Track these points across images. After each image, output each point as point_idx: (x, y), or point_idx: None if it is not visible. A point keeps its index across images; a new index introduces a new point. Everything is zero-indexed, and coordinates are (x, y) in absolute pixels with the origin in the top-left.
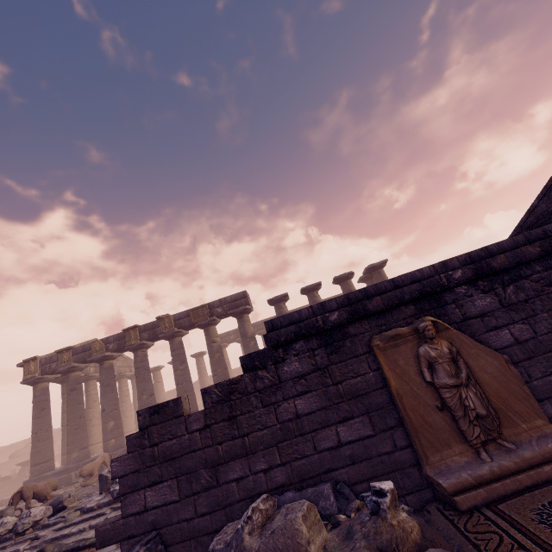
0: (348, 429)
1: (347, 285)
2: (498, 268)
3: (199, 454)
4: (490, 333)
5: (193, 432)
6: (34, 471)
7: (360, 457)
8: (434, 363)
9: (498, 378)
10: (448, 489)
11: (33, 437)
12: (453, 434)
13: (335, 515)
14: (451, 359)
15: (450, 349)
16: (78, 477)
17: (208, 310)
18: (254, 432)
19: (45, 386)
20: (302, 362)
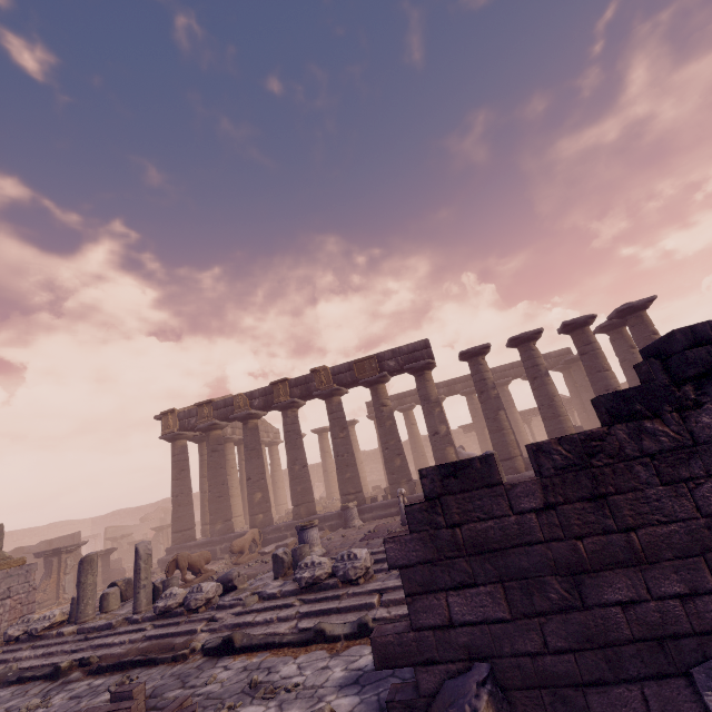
0: None
1: (583, 334)
2: None
3: (540, 551)
4: None
5: (524, 513)
6: (176, 538)
7: None
8: None
9: None
10: None
11: (173, 500)
12: None
13: None
14: None
15: None
16: (224, 552)
17: (377, 362)
18: (650, 526)
19: (184, 444)
20: None
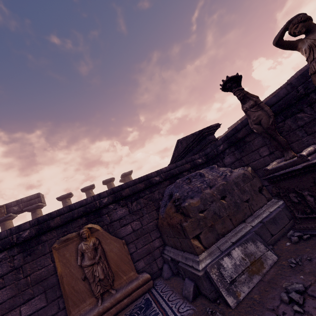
0: (29, 307)
1: (110, 185)
2: (125, 195)
3: None
4: (122, 228)
5: None
6: None
7: None
8: (84, 253)
9: (118, 253)
10: None
11: None
12: (88, 293)
13: None
14: (93, 249)
15: (95, 243)
16: None
17: (5, 209)
18: None
19: None
20: (3, 266)
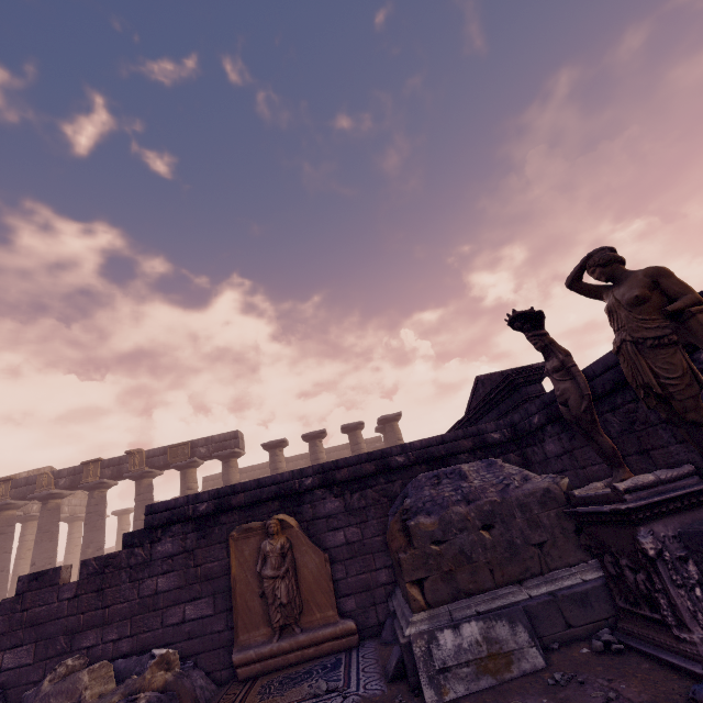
0: (194, 608)
1: (354, 436)
2: (339, 480)
3: (63, 622)
4: (329, 533)
5: (63, 600)
6: None
7: (196, 634)
8: (267, 556)
9: (315, 573)
10: (235, 662)
11: None
12: (264, 618)
13: (131, 675)
14: (280, 554)
15: (284, 545)
16: None
17: (189, 448)
18: (116, 604)
19: None
20: (174, 544)
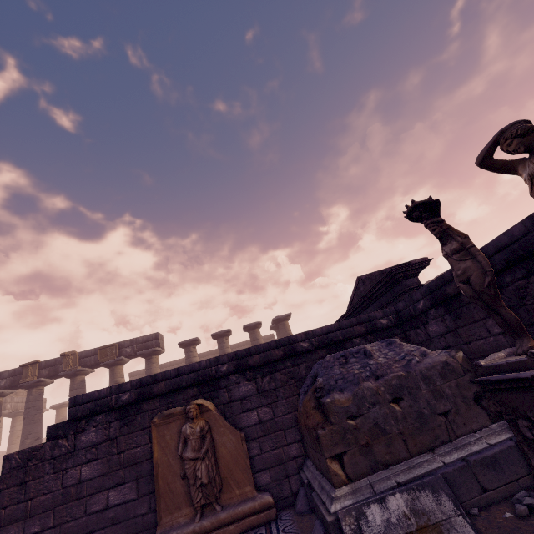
0: (118, 494)
1: (254, 333)
2: (252, 365)
3: None
4: (244, 413)
5: None
6: None
7: (120, 519)
8: (187, 439)
9: (232, 452)
10: None
11: None
12: (186, 498)
13: None
14: (200, 436)
15: (203, 428)
16: None
17: (117, 349)
18: (39, 496)
19: None
20: (98, 433)
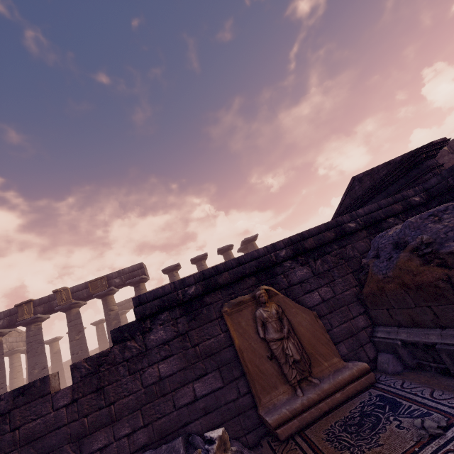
0: (203, 385)
1: (228, 254)
2: (308, 248)
3: (64, 430)
4: (306, 295)
5: (59, 409)
6: None
7: (211, 408)
8: (266, 322)
9: (310, 329)
10: (272, 424)
11: None
12: (279, 377)
13: None
14: (278, 318)
15: (277, 310)
16: None
17: (106, 281)
18: (120, 399)
19: None
20: (166, 330)
